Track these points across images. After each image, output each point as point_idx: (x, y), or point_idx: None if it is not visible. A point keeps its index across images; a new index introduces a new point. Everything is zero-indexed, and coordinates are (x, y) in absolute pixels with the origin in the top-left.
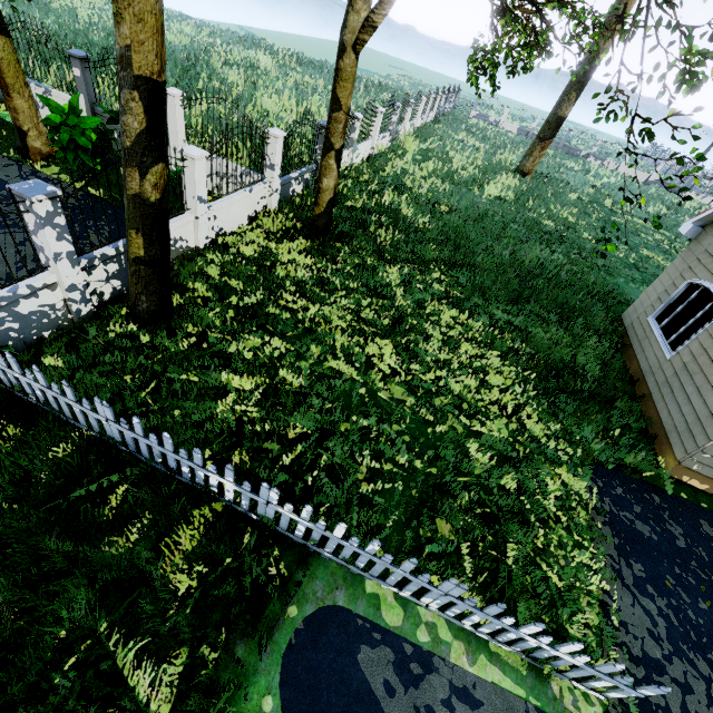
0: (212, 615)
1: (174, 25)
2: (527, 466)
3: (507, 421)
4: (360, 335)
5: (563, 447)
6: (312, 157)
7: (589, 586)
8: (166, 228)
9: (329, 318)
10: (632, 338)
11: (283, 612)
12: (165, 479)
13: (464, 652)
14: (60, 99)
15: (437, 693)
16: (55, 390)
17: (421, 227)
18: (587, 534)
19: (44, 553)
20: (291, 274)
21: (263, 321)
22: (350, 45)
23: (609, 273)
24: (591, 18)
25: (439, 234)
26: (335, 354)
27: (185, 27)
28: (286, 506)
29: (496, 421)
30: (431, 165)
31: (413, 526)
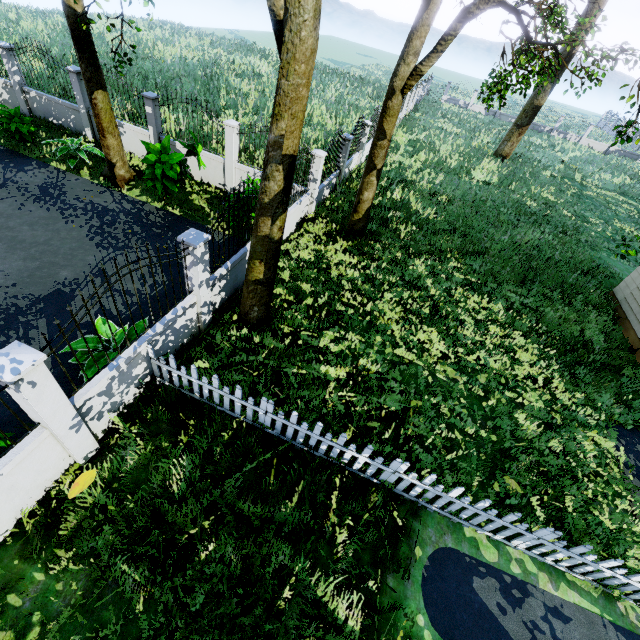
0: (364, 556)
1: (180, 38)
2: (566, 431)
3: (539, 392)
4: (410, 324)
5: (589, 412)
6: (337, 165)
7: (633, 528)
8: (278, 256)
9: (383, 311)
10: (626, 311)
11: (412, 553)
12: (299, 453)
13: (548, 580)
14: (131, 130)
15: (536, 611)
16: (225, 391)
17: (430, 219)
18: (623, 485)
19: (246, 514)
20: (343, 273)
21: (335, 318)
22: (399, 89)
23: (592, 248)
24: (602, 54)
25: (446, 224)
26: (397, 343)
27: (189, 39)
28: (412, 474)
29: (532, 393)
30: (422, 156)
31: (488, 483)
